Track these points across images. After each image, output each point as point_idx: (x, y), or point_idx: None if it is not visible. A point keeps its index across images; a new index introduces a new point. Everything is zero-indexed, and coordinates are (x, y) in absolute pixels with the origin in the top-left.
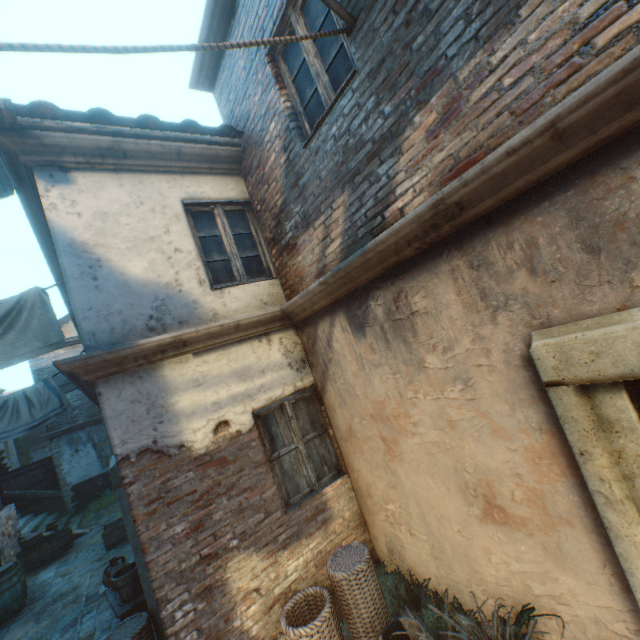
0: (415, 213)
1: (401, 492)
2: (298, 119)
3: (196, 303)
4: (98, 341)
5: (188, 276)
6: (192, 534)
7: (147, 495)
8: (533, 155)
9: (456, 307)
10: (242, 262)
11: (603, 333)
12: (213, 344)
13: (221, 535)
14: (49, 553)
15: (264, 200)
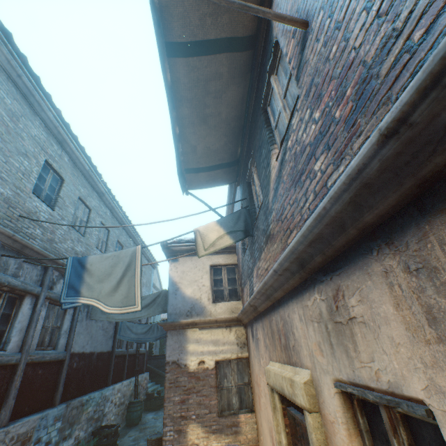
0: (247, 303)
1: (262, 429)
2: (245, 244)
3: (205, 307)
4: (171, 317)
5: (204, 296)
6: (180, 403)
7: (170, 379)
8: (259, 301)
9: (262, 341)
10: (229, 290)
11: (271, 368)
12: (206, 326)
13: (190, 410)
14: (153, 405)
15: (239, 267)
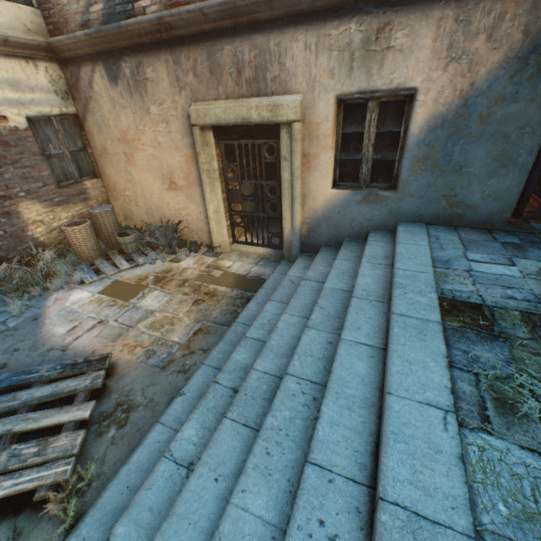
0: (150, 18)
1: (134, 184)
2: None
3: None
4: None
5: None
6: None
7: None
8: (198, 19)
9: (167, 83)
10: None
11: (209, 108)
12: None
13: (12, 188)
14: None
15: None
